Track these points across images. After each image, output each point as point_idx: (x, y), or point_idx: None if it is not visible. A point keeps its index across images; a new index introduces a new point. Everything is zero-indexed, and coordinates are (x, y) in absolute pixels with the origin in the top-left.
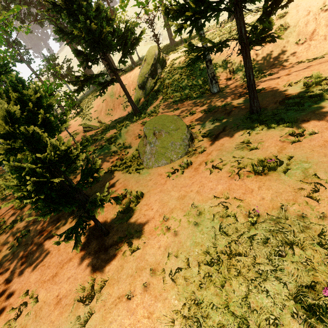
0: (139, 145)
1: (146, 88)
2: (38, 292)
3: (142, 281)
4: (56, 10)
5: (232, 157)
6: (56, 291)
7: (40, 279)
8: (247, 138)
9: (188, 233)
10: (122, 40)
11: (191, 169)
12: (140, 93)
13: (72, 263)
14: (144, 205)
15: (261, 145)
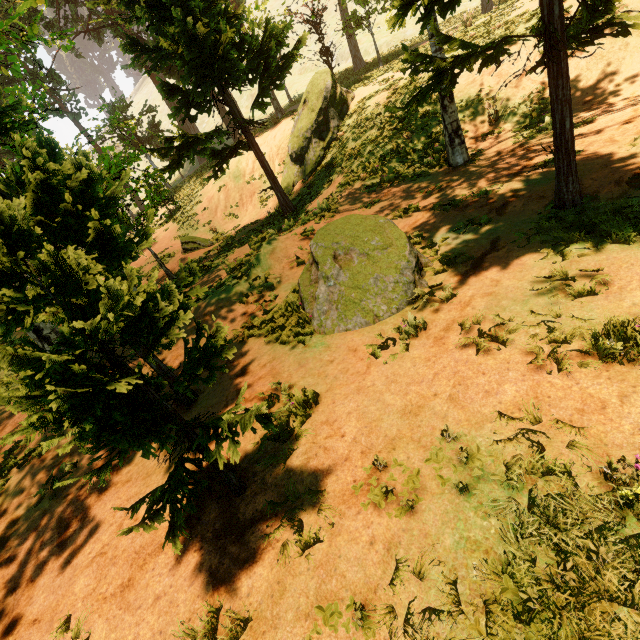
0: (300, 281)
1: (308, 160)
2: (91, 627)
3: (336, 636)
4: (125, 1)
5: (530, 312)
6: (129, 629)
7: (95, 590)
8: (558, 268)
9: (445, 510)
10: (258, 60)
11: (428, 339)
12: (295, 170)
13: (163, 558)
14: (323, 424)
15: (601, 286)
